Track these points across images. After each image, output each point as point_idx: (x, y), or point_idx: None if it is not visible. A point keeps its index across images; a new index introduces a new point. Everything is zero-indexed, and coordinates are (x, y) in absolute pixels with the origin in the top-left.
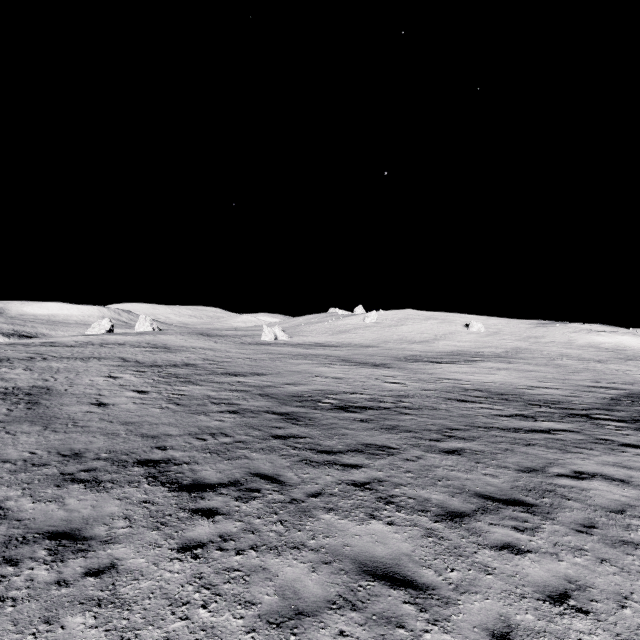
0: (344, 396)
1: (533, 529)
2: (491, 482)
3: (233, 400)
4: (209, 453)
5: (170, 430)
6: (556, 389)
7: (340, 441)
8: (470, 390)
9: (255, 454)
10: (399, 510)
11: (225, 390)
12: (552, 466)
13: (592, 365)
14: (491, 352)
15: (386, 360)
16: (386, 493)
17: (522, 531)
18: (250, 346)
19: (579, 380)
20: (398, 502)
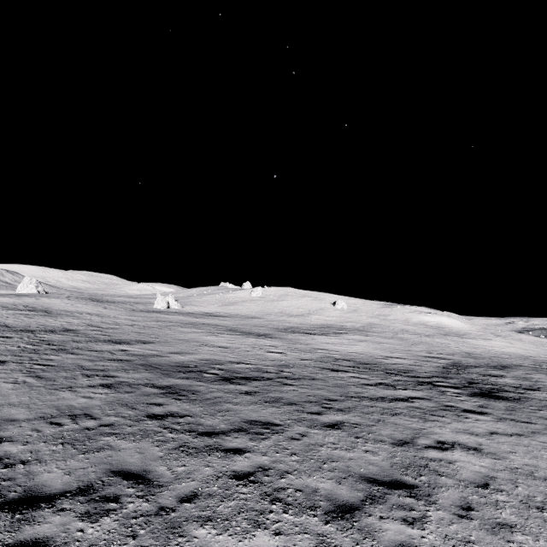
0: (230, 366)
1: (421, 519)
2: (372, 460)
3: (110, 371)
4: (61, 444)
5: (17, 413)
6: (404, 359)
7: (223, 419)
8: (340, 360)
9: (122, 442)
10: (287, 510)
11: (103, 359)
12: (419, 437)
13: (424, 339)
14: (352, 326)
15: (269, 331)
16: (272, 486)
17: (412, 524)
18: (141, 313)
19: (418, 351)
20: (285, 498)
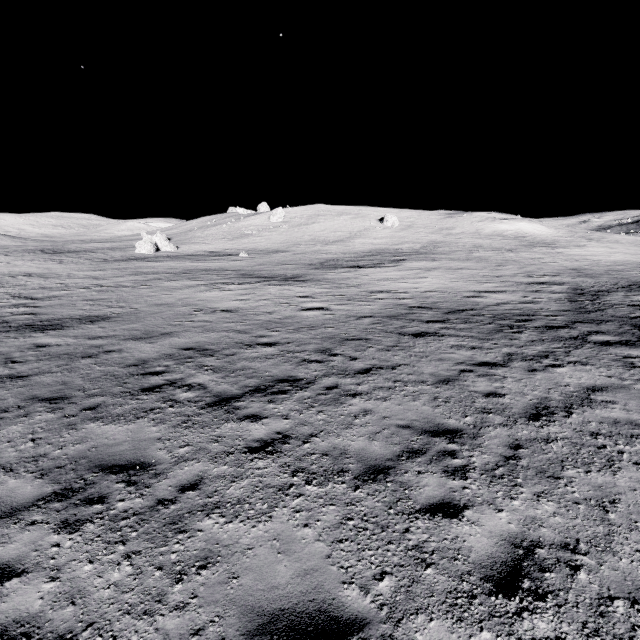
0: (234, 357)
1: None
2: None
3: None
4: None
5: None
6: (504, 293)
7: (182, 633)
8: (416, 309)
9: None
10: None
11: None
12: None
13: (508, 255)
14: (410, 248)
15: (299, 269)
16: None
17: None
18: (114, 264)
19: (513, 276)
20: None
